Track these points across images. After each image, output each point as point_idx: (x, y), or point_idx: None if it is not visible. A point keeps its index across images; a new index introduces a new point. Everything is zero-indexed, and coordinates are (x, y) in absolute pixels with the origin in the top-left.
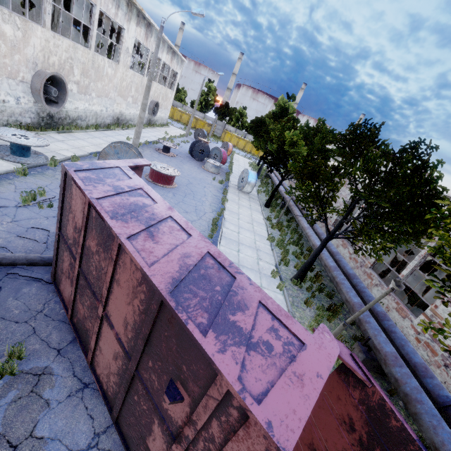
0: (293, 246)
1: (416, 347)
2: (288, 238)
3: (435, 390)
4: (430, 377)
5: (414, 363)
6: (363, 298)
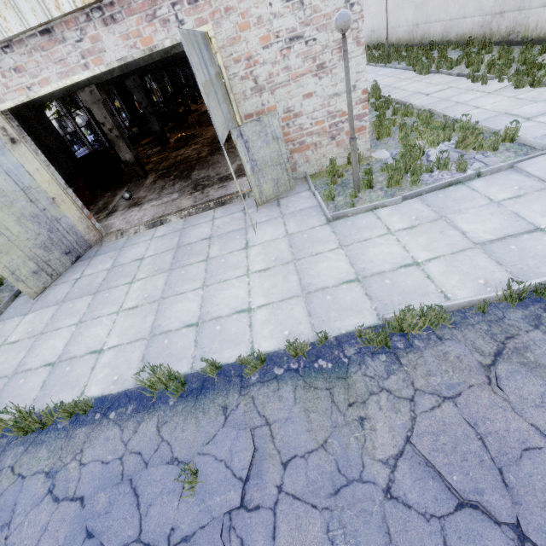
0: None
1: None
2: None
3: None
4: None
5: None
6: None
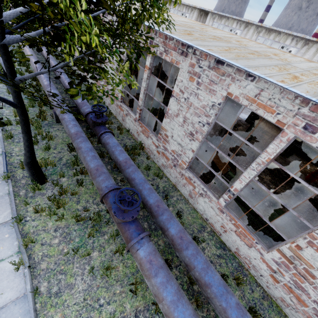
0: (21, 67)
1: (106, 99)
2: (16, 62)
3: (84, 111)
4: (84, 106)
5: (78, 104)
6: (61, 82)
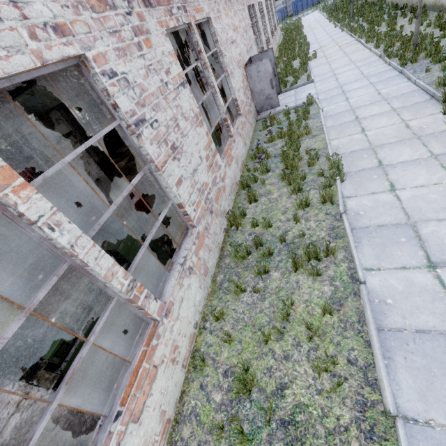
0: None
1: None
2: None
3: None
4: None
5: None
6: None
